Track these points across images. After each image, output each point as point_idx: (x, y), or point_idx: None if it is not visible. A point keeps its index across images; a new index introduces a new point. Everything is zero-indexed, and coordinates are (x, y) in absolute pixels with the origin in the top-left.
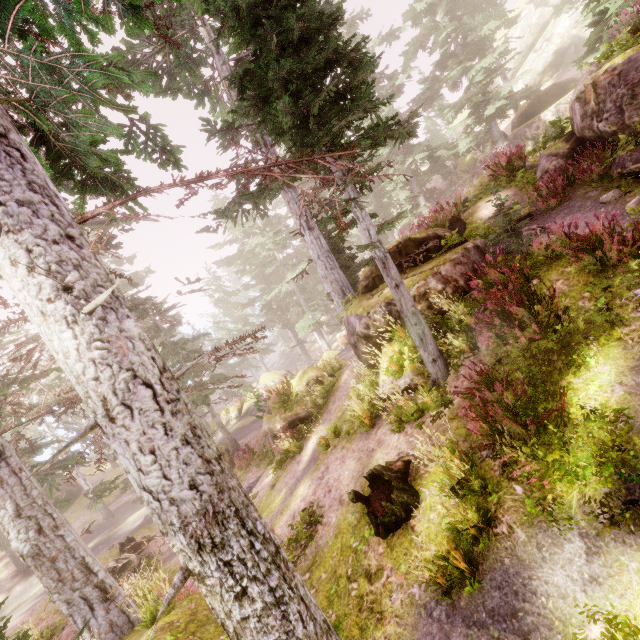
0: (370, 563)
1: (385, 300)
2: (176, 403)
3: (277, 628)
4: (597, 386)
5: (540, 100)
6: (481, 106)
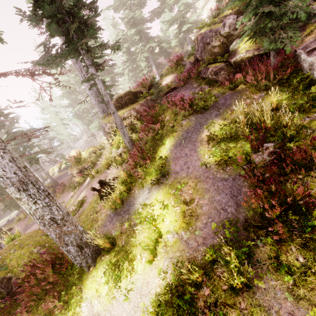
0: (98, 209)
1: None
2: (5, 150)
3: (47, 212)
4: (165, 150)
5: None
6: (182, 24)
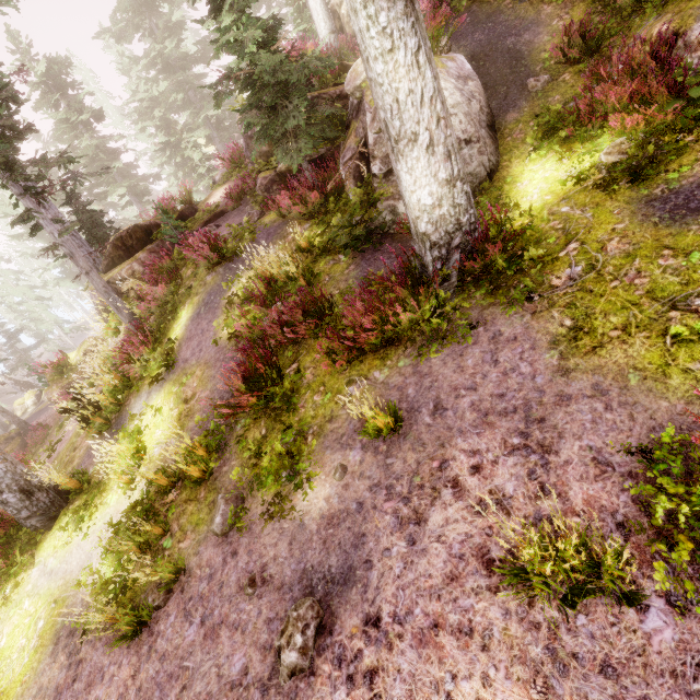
0: (77, 444)
1: (106, 279)
2: None
3: None
4: (179, 327)
5: None
6: None
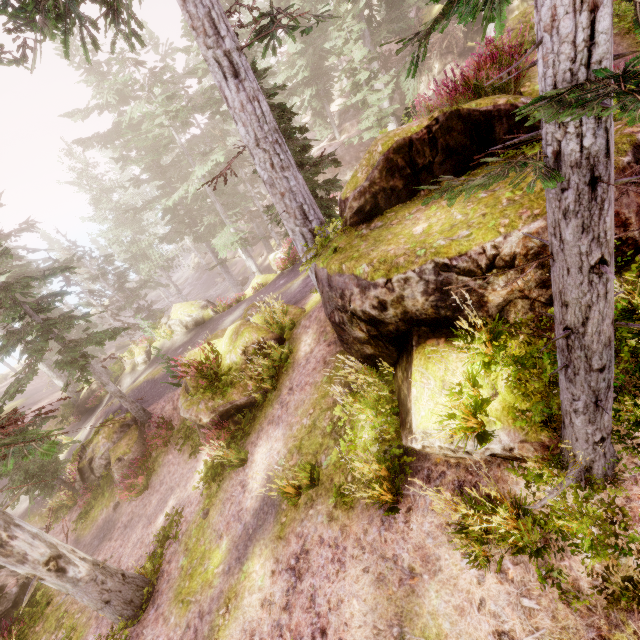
0: None
1: (436, 258)
2: None
3: None
4: None
5: None
6: None
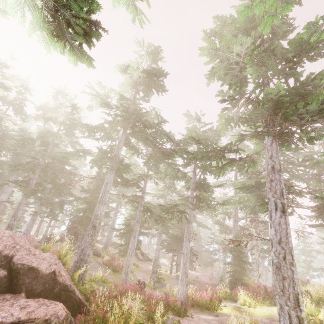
0: None
1: None
2: None
3: None
4: None
5: None
6: None
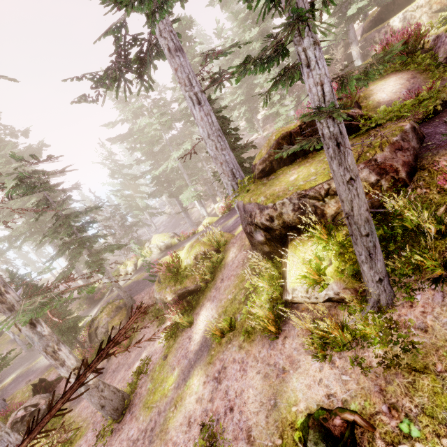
0: None
1: (298, 191)
2: None
3: None
4: None
5: (388, 8)
6: (342, 7)
